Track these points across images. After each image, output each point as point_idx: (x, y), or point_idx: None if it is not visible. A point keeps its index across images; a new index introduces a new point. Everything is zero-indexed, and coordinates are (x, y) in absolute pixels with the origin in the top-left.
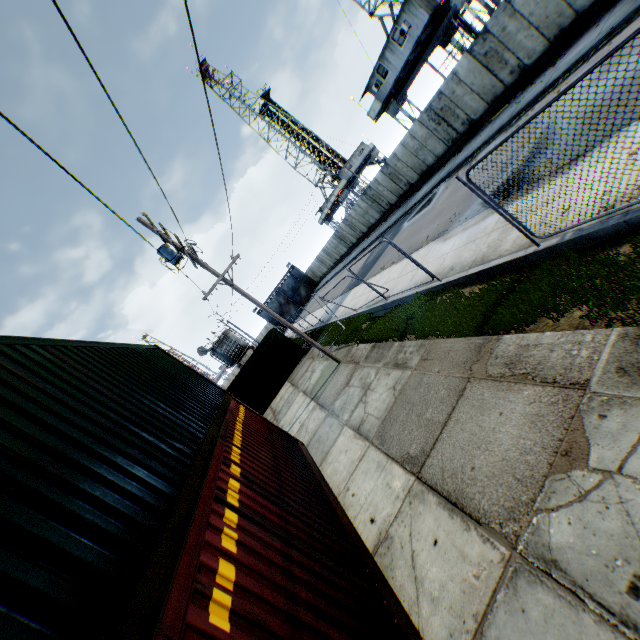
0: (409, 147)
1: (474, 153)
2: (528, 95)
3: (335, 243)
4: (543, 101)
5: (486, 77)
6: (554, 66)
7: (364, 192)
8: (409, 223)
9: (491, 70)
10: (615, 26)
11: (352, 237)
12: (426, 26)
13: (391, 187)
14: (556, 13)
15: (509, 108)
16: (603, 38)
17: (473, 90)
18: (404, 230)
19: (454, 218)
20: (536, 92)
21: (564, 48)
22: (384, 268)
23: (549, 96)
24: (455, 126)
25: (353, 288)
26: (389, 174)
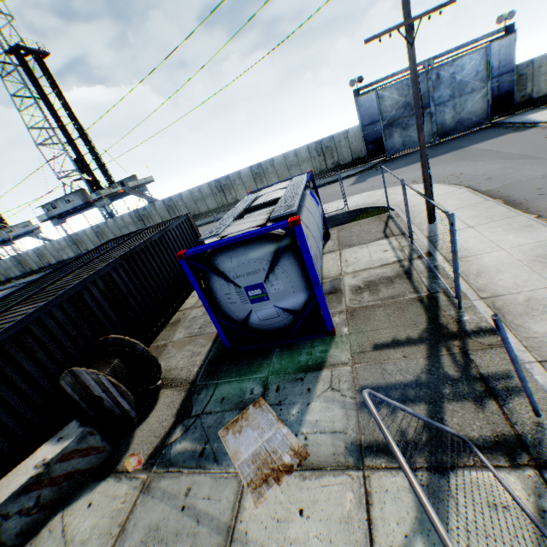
0: (56, 246)
1: None
2: None
3: None
4: None
5: (97, 238)
6: None
7: (15, 255)
8: None
9: (99, 237)
10: None
11: None
12: (82, 205)
13: (38, 260)
14: (120, 234)
15: None
16: None
17: (92, 240)
18: None
19: None
20: None
21: None
22: None
23: None
24: (82, 249)
25: None
26: (39, 253)
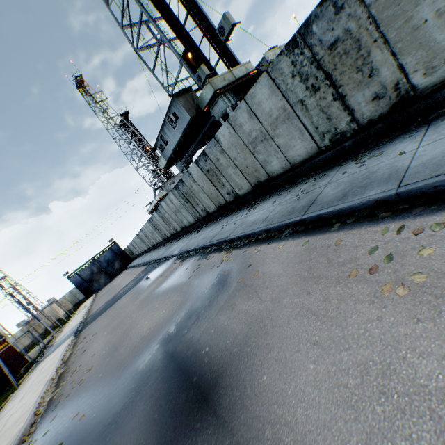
0: (170, 206)
1: (190, 251)
2: (227, 227)
3: (139, 240)
4: (217, 257)
5: (212, 187)
6: (249, 211)
7: (149, 219)
8: (140, 284)
9: (214, 183)
10: (271, 227)
11: (148, 243)
12: (189, 122)
13: (165, 225)
14: (254, 166)
15: (223, 223)
16: (263, 230)
17: (205, 191)
18: (133, 291)
19: (76, 385)
20: (225, 234)
21: (263, 196)
22: (77, 346)
23: (220, 257)
24: (197, 209)
25: (83, 327)
26: (162, 217)
